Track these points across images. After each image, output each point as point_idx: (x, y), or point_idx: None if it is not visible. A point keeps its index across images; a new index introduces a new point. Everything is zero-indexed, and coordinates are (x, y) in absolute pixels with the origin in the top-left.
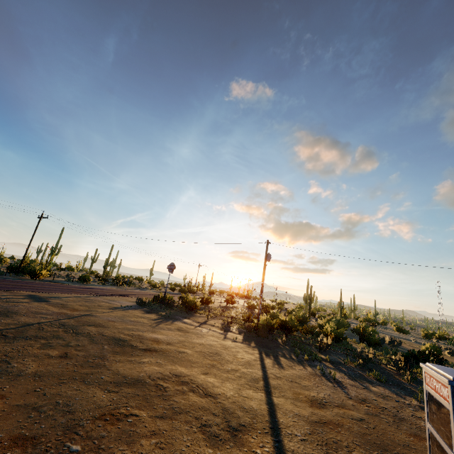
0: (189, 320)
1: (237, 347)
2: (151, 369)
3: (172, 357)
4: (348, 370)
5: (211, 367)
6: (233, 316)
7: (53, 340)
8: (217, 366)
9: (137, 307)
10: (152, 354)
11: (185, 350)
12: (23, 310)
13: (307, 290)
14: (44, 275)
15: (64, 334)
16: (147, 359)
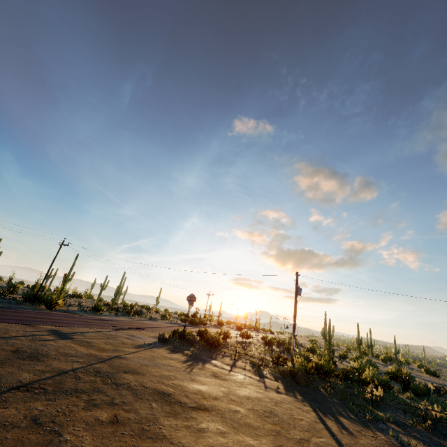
0: (217, 361)
1: (286, 402)
2: (217, 441)
3: (228, 419)
4: (422, 436)
5: (277, 435)
6: (259, 356)
7: (95, 394)
8: (283, 433)
9: (160, 344)
10: (206, 415)
11: (237, 408)
12: (52, 351)
13: (325, 324)
14: (60, 305)
15: (103, 386)
16: (205, 423)
